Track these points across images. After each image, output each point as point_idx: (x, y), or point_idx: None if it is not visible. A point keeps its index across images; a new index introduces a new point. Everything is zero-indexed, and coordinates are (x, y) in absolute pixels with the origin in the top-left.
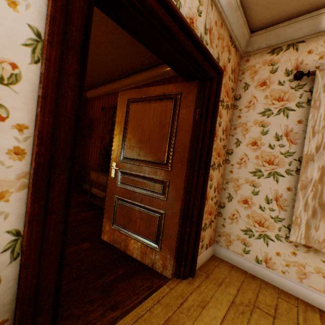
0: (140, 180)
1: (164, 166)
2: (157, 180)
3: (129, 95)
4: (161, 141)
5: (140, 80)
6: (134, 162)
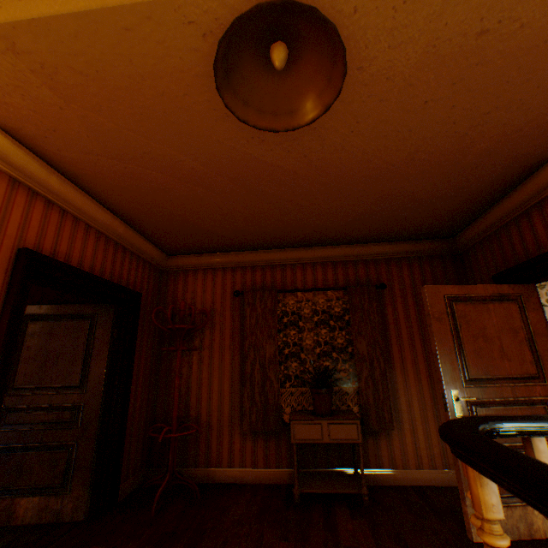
0: (510, 406)
1: (535, 379)
2: (533, 400)
3: (445, 291)
4: (520, 349)
5: (331, 255)
6: (489, 383)
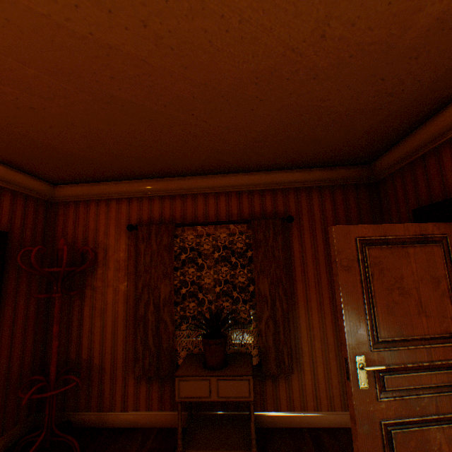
0: (425, 372)
1: None
2: (451, 363)
3: (358, 232)
4: (441, 302)
5: (235, 184)
6: (402, 345)
